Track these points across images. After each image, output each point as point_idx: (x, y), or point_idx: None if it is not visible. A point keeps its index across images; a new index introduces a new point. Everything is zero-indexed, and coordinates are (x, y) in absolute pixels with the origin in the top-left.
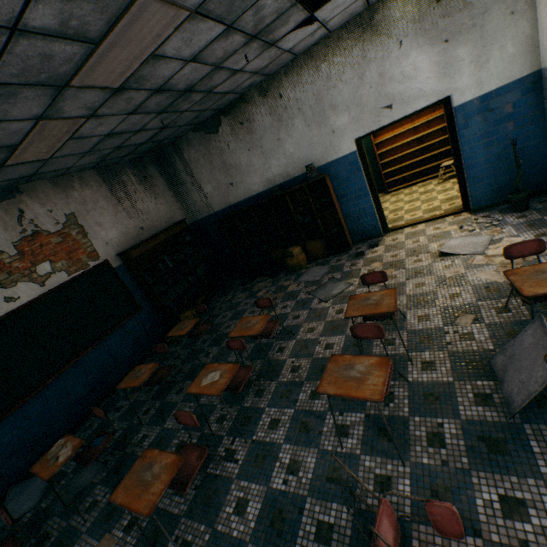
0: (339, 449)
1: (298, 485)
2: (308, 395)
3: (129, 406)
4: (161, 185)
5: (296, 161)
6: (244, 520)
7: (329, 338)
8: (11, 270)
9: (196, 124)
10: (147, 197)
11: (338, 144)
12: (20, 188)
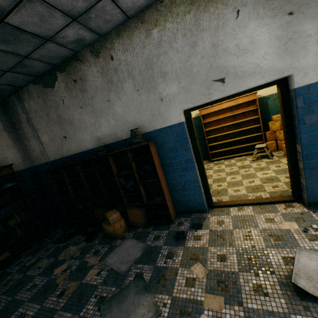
0: None
1: None
2: None
3: None
4: None
5: (124, 124)
6: None
7: None
8: None
9: (31, 75)
10: None
11: (166, 113)
12: None
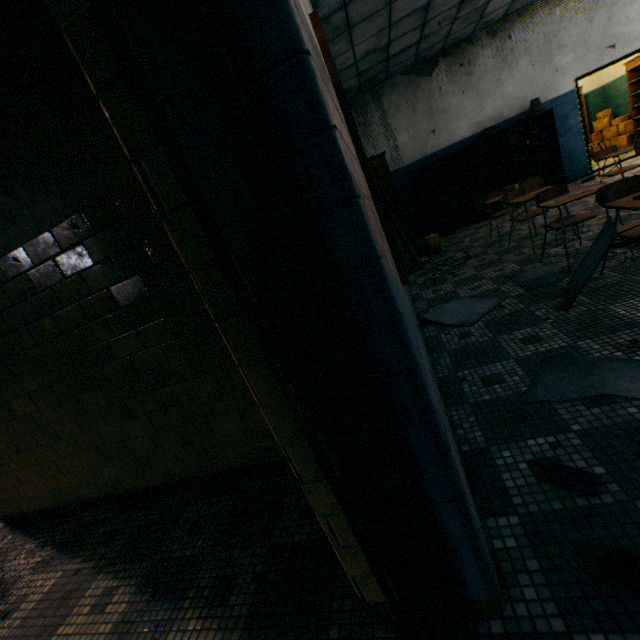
0: None
1: None
2: None
3: (474, 268)
4: None
5: (512, 102)
6: None
7: None
8: None
9: (414, 62)
10: None
11: (559, 83)
12: None
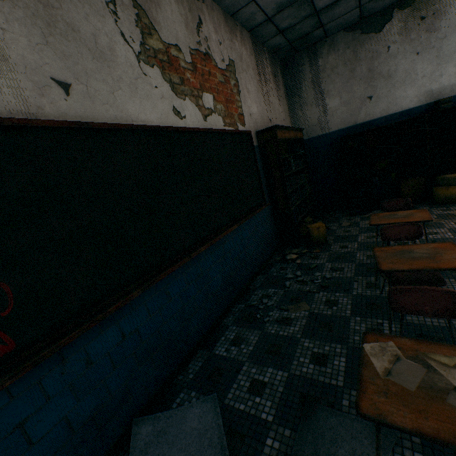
0: None
1: None
2: None
3: (307, 320)
4: (281, 91)
5: None
6: None
7: None
8: (183, 77)
9: (360, 16)
10: (274, 94)
11: None
12: None
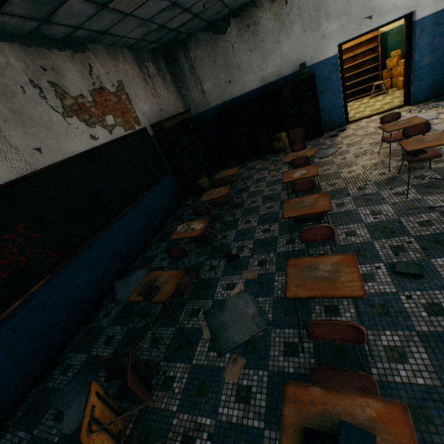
0: (404, 200)
1: (387, 217)
2: (355, 190)
3: None
4: (168, 80)
5: (288, 62)
6: (359, 236)
7: (347, 169)
8: (91, 113)
9: (209, 23)
10: (162, 86)
11: (325, 48)
12: (87, 46)
